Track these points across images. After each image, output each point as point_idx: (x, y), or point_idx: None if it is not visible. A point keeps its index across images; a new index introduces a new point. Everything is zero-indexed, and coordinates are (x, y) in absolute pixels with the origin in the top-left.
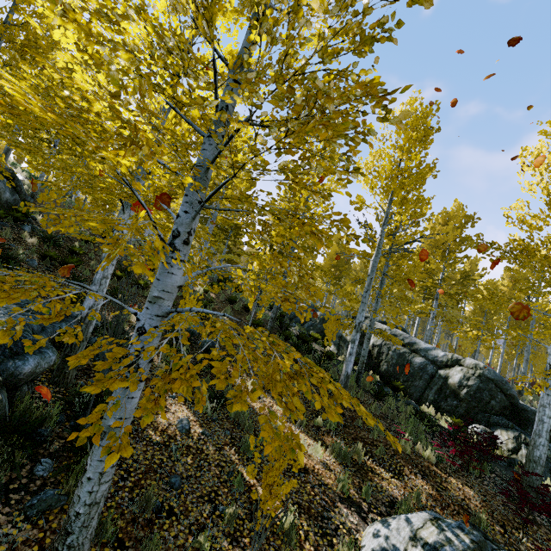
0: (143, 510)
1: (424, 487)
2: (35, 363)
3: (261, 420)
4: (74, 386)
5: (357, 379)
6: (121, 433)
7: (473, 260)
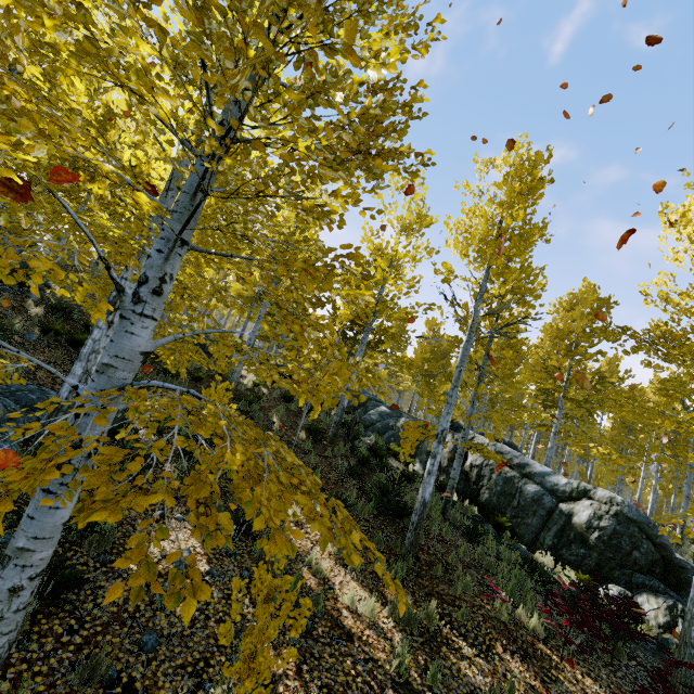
0: (87, 681)
1: (522, 675)
2: None
3: (133, 541)
4: None
5: (444, 510)
6: (35, 560)
7: (613, 359)
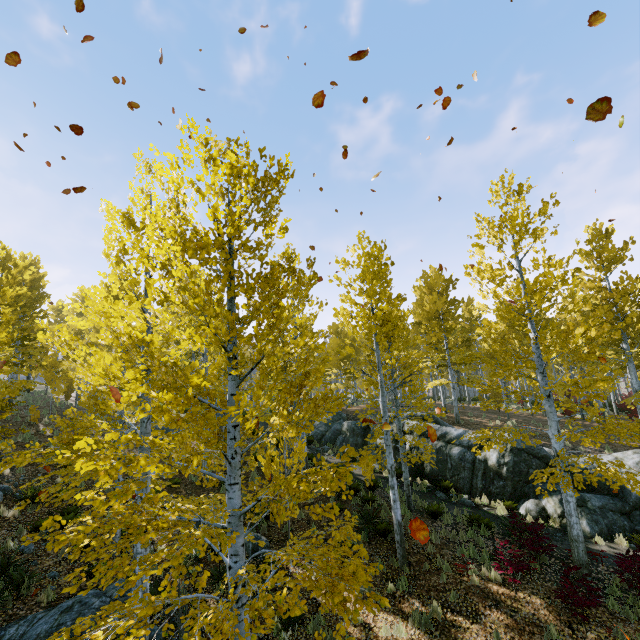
0: None
1: (500, 619)
2: None
3: None
4: None
5: (409, 504)
6: None
7: (468, 302)
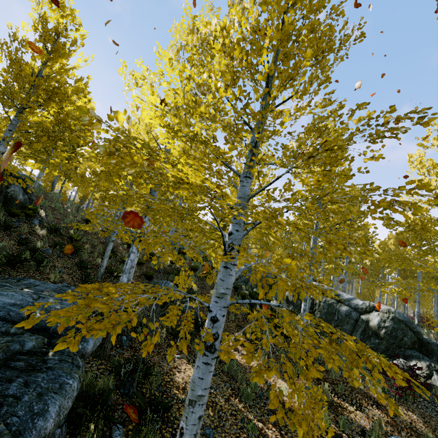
0: None
1: (381, 416)
2: (93, 343)
3: (373, 392)
4: (113, 358)
5: None
6: (205, 400)
7: None
